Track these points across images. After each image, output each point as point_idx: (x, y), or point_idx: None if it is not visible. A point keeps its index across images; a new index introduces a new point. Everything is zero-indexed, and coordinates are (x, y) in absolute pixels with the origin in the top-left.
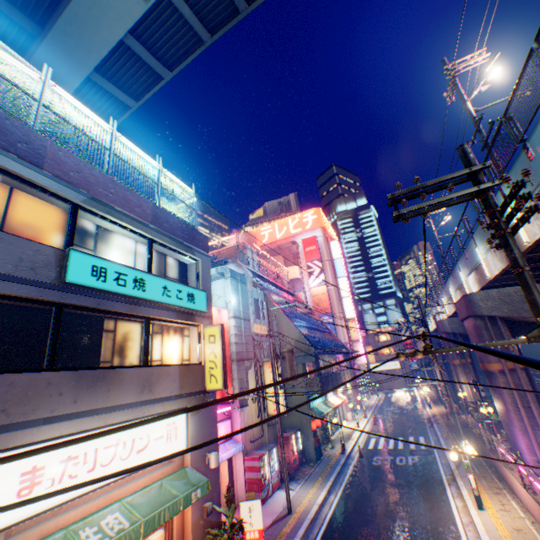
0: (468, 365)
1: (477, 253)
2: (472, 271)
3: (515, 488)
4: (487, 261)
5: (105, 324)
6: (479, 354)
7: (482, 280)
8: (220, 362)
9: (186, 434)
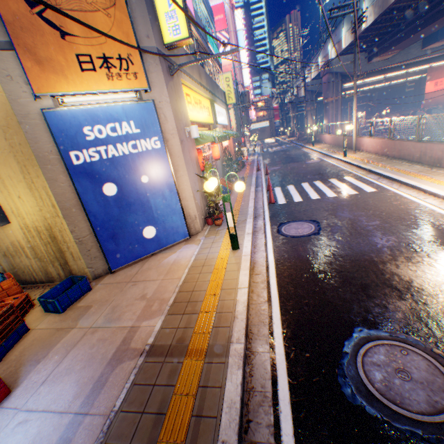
0: (314, 111)
1: (342, 33)
2: (336, 45)
3: (324, 141)
4: (345, 38)
5: (205, 67)
6: (325, 96)
7: (339, 51)
8: (233, 92)
9: (227, 120)
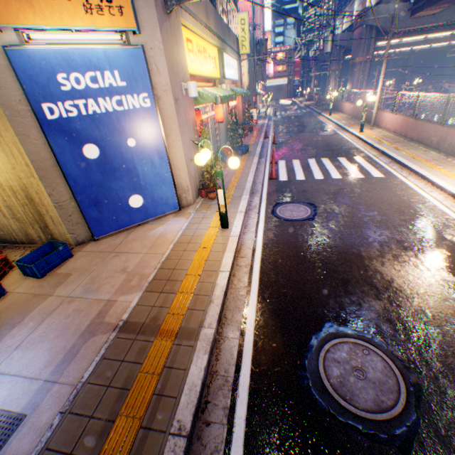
0: (339, 72)
1: None
2: None
3: (343, 110)
4: None
5: (217, 2)
6: (353, 55)
7: None
8: (248, 38)
9: (237, 74)
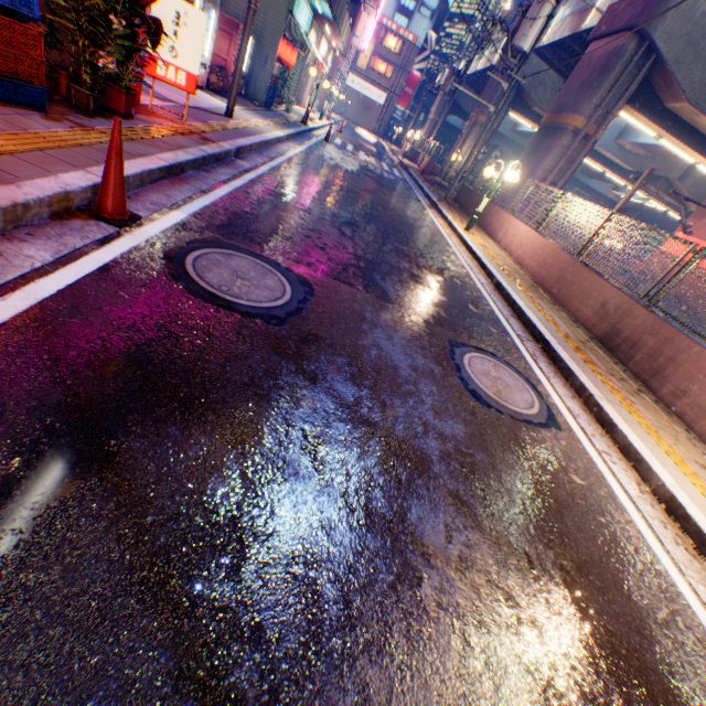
0: (488, 134)
1: None
2: None
3: (502, 233)
4: None
5: None
6: (568, 103)
7: None
8: None
9: None
